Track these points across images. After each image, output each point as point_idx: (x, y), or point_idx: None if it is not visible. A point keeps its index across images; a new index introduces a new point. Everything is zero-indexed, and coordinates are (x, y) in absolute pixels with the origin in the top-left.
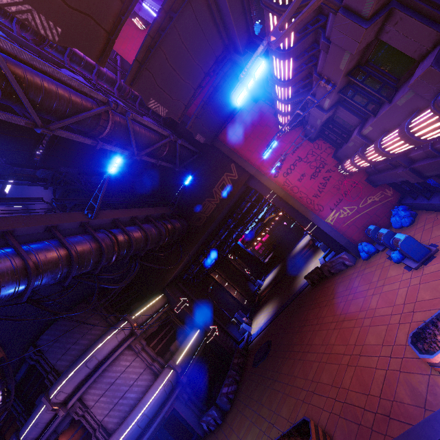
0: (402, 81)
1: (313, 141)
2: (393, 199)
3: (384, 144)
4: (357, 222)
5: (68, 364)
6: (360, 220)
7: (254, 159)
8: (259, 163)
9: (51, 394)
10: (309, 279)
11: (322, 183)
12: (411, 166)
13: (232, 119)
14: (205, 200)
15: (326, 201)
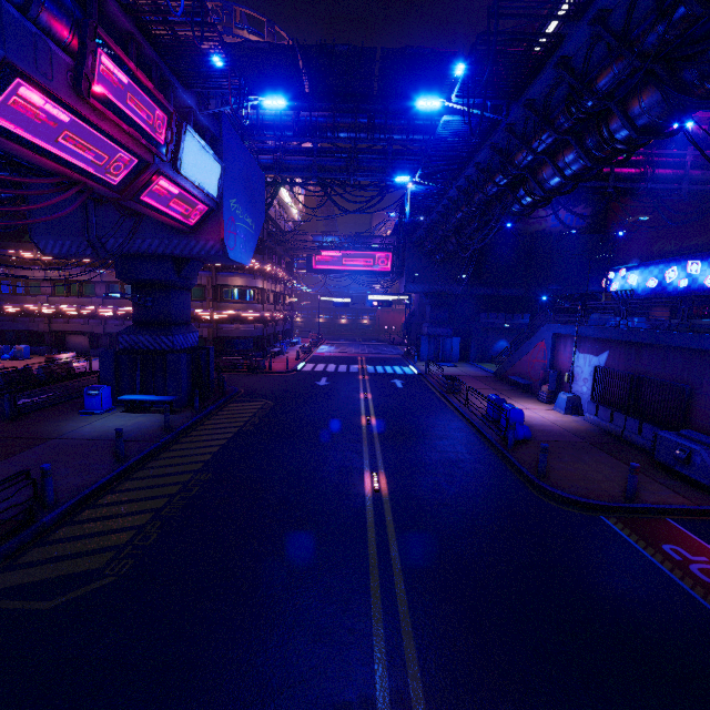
0: (86, 296)
1: None
2: None
3: (64, 306)
4: None
5: None
6: None
7: None
8: None
9: None
10: None
11: None
12: (51, 323)
13: None
14: None
15: None
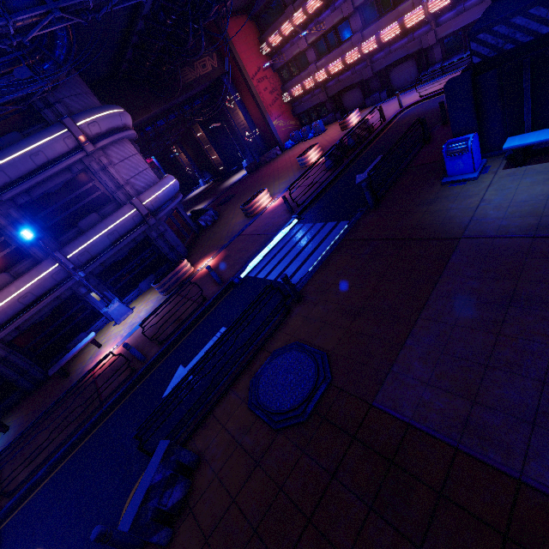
0: (344, 42)
1: (274, 72)
2: (299, 127)
3: (331, 66)
4: (285, 132)
5: (81, 109)
6: (286, 131)
7: (242, 57)
8: (245, 62)
9: (80, 120)
10: (249, 168)
11: (274, 100)
12: (326, 90)
13: (234, 16)
14: (186, 67)
15: (274, 112)
